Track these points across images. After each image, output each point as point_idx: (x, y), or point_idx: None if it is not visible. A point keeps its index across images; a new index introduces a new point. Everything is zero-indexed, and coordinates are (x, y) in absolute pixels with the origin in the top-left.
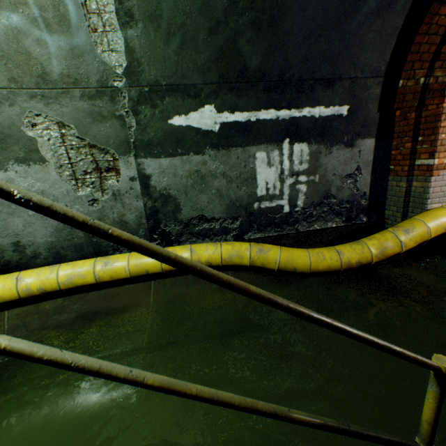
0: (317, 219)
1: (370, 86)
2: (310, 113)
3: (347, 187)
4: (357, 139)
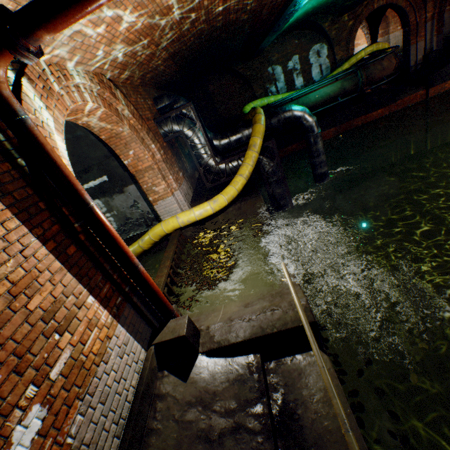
0: (130, 231)
1: (110, 163)
2: (89, 186)
3: (136, 212)
4: (124, 188)
